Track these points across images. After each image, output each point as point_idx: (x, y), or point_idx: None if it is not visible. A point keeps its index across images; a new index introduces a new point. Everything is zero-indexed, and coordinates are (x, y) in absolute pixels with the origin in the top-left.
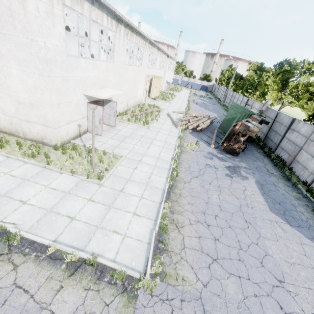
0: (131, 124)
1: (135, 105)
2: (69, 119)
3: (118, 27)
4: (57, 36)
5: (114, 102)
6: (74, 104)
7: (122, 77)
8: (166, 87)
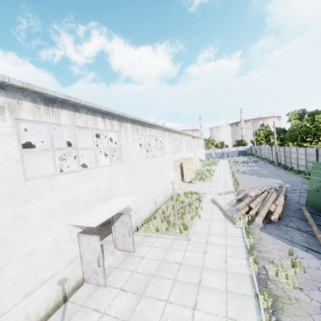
0: (161, 236)
1: (167, 199)
2: (33, 283)
3: (123, 125)
4: (0, 160)
5: (126, 214)
6: (46, 249)
7: (140, 175)
8: (200, 164)
